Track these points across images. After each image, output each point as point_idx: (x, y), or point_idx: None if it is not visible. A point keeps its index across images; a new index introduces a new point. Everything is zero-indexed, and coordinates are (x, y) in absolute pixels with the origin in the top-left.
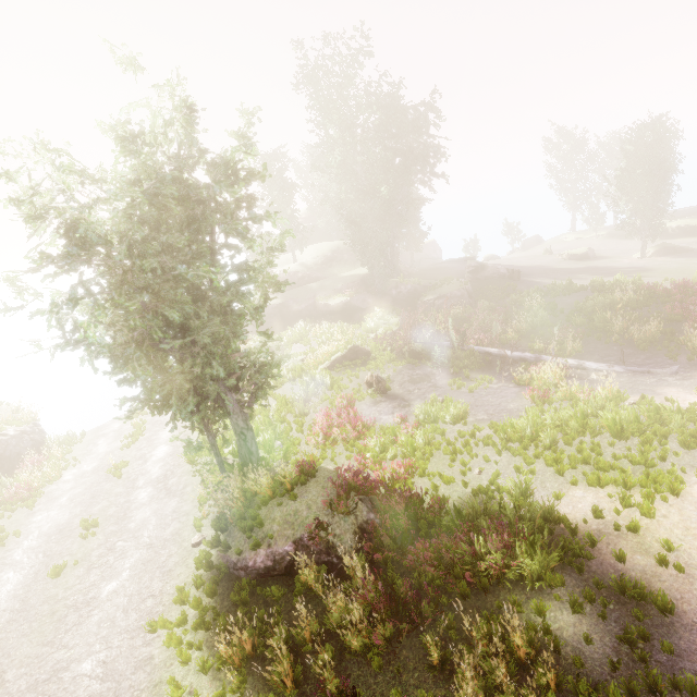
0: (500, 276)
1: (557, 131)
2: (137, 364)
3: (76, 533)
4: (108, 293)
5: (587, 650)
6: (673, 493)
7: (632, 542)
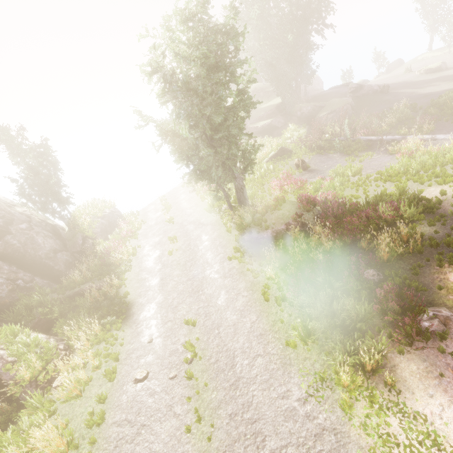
0: (373, 92)
1: None
2: (204, 147)
3: (167, 243)
4: (193, 109)
5: (435, 236)
6: None
7: None
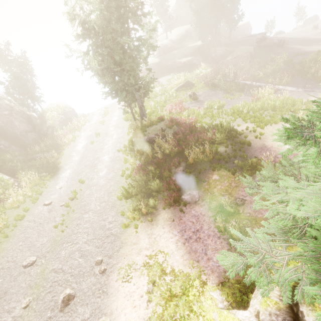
0: (273, 44)
1: None
2: (107, 76)
3: (94, 136)
4: (97, 49)
5: (224, 153)
6: (275, 123)
7: (252, 134)
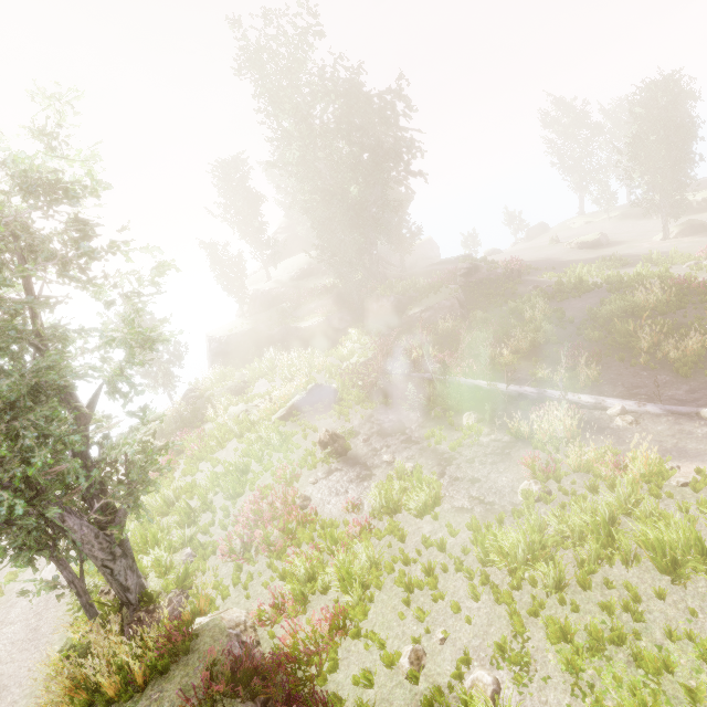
0: (497, 277)
1: (553, 104)
2: None
3: None
4: None
5: None
6: None
7: None
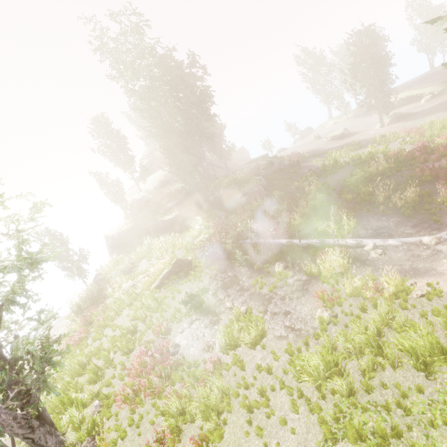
0: (285, 166)
1: (302, 52)
2: None
3: None
4: None
5: None
6: None
7: None
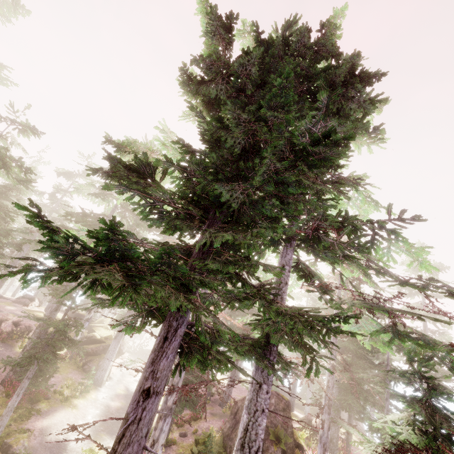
0: None
1: None
2: None
3: None
4: None
5: None
6: None
7: None
